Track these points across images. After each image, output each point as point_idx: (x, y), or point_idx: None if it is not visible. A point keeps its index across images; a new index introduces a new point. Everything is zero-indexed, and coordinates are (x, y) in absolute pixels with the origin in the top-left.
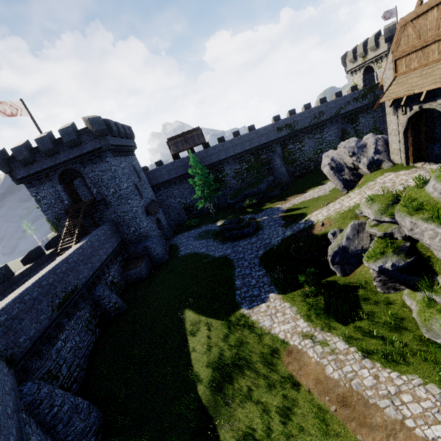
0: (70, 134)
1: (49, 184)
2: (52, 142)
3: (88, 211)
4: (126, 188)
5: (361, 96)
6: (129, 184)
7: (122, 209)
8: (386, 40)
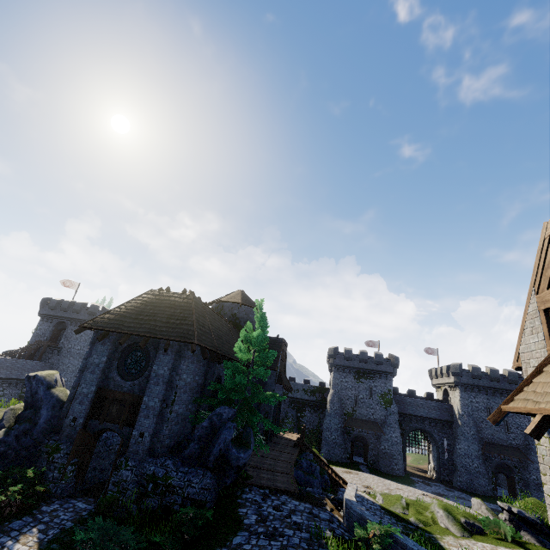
0: (78, 306)
1: (50, 324)
2: (69, 305)
3: (44, 348)
4: (77, 349)
5: (310, 391)
6: (85, 349)
7: (64, 360)
8: (329, 356)
